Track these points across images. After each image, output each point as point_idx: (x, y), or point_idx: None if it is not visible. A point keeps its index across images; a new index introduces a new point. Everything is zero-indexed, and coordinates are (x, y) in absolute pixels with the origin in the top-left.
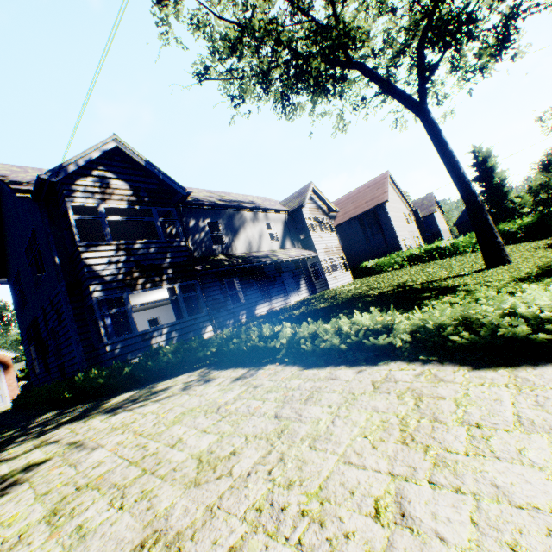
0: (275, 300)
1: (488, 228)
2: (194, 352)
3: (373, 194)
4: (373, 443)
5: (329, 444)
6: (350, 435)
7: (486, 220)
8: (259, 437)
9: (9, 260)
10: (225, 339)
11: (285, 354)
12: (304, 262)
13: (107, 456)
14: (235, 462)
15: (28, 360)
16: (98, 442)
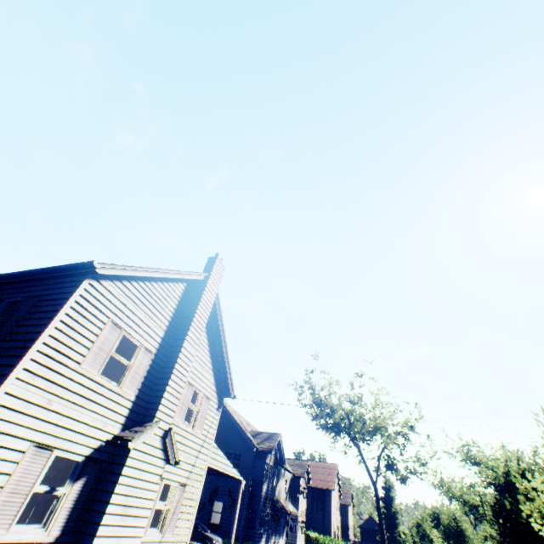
0: (276, 536)
1: None
2: None
3: (326, 476)
4: None
5: None
6: None
7: None
8: None
9: None
10: None
11: None
12: (289, 513)
13: None
14: None
15: None
16: None
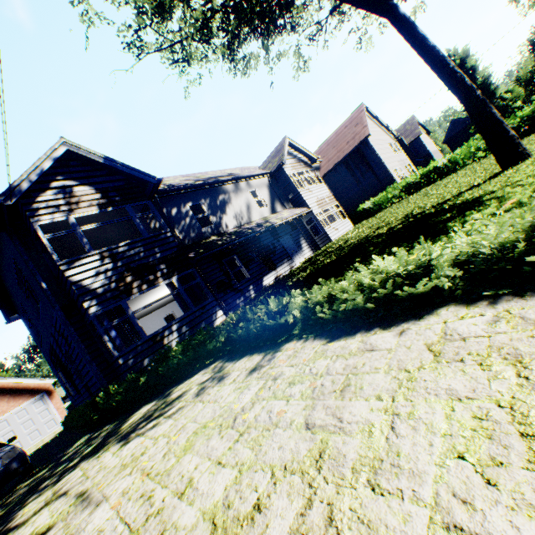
0: (280, 267)
1: (496, 123)
2: (203, 346)
3: (353, 132)
4: (484, 473)
5: (403, 479)
6: (432, 456)
7: (492, 115)
8: (289, 470)
9: (11, 296)
10: (232, 324)
11: (302, 328)
12: (299, 221)
13: (108, 519)
14: (262, 530)
15: (62, 385)
16: (104, 493)
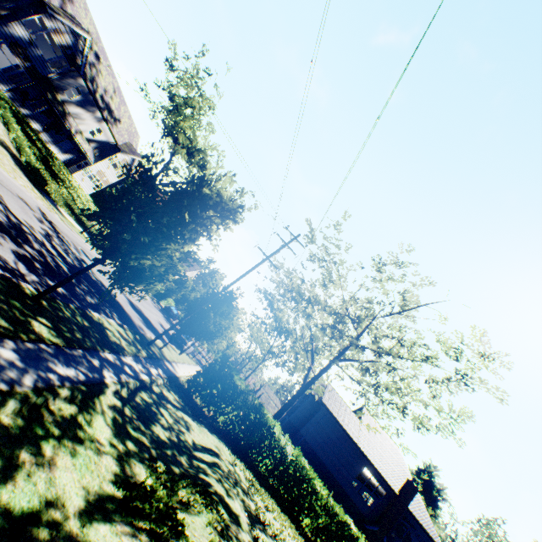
0: (47, 135)
1: None
2: None
3: None
4: None
5: None
6: None
7: None
8: None
9: None
10: None
11: (0, 111)
12: (87, 157)
13: None
14: None
15: None
16: None
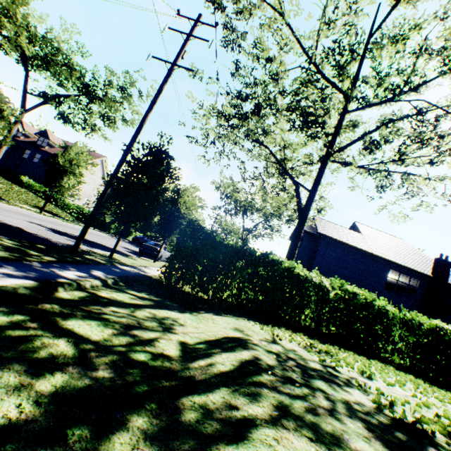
0: None
1: None
2: None
3: None
4: None
5: None
6: None
7: None
8: None
9: None
10: None
11: None
12: None
13: None
14: None
15: None
16: None
